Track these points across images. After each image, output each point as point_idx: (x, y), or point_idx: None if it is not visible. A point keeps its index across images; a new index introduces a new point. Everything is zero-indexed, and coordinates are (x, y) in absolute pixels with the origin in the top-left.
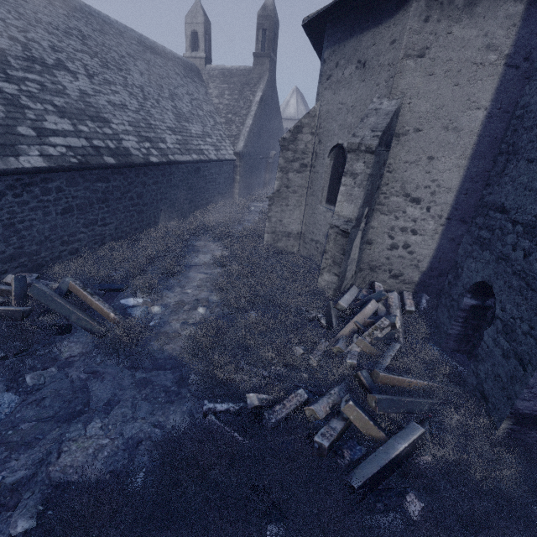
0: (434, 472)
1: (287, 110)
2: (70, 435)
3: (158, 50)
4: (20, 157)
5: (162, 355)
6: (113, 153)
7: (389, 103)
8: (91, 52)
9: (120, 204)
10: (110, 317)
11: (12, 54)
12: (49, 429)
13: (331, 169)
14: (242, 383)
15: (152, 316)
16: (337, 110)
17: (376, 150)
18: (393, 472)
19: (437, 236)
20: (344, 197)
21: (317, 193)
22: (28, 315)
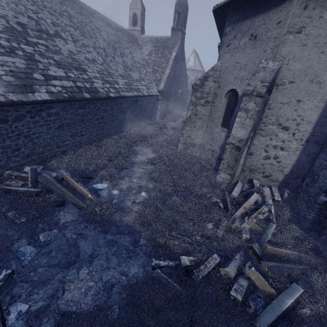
0: (312, 321)
1: (188, 64)
2: (69, 278)
3: (113, 25)
4: (35, 93)
5: (121, 224)
6: (88, 90)
7: (273, 64)
8: (74, 26)
9: (91, 122)
10: (88, 197)
11: (29, 27)
12: (56, 272)
13: (226, 104)
14: (175, 246)
15: (113, 197)
16: (233, 67)
17: (264, 95)
18: (284, 319)
19: (298, 152)
20: (238, 125)
21: (215, 120)
22: (39, 194)
